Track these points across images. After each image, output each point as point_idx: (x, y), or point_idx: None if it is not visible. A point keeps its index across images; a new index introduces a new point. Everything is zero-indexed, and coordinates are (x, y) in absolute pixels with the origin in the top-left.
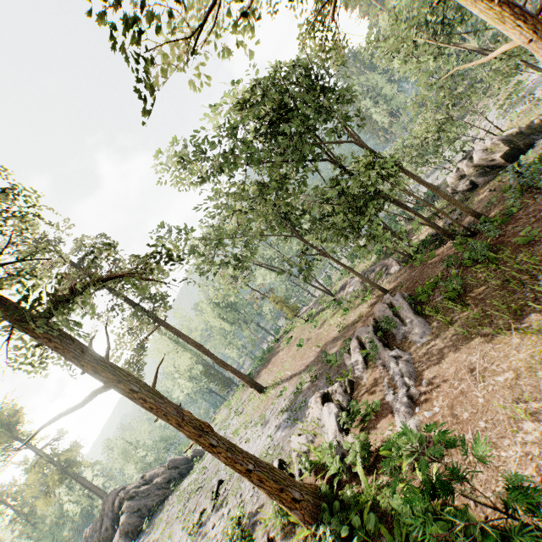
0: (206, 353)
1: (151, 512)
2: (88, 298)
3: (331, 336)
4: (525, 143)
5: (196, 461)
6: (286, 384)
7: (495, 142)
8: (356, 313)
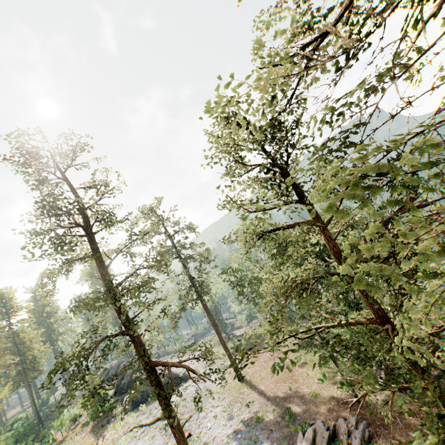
0: (217, 332)
1: (148, 399)
2: (170, 265)
3: (303, 390)
4: None
5: (182, 385)
6: (256, 396)
7: None
8: (329, 390)
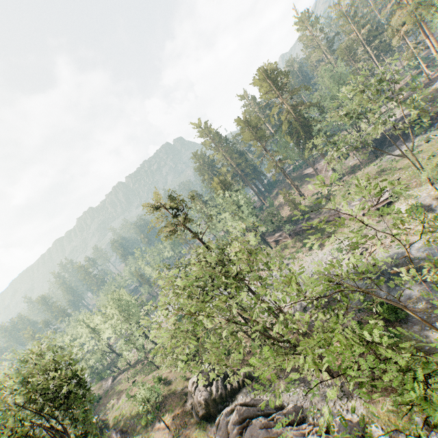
0: None
1: None
2: None
3: None
4: (214, 411)
5: None
6: None
7: (201, 401)
8: None
